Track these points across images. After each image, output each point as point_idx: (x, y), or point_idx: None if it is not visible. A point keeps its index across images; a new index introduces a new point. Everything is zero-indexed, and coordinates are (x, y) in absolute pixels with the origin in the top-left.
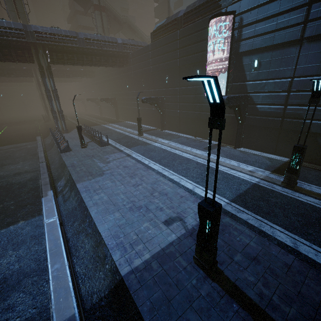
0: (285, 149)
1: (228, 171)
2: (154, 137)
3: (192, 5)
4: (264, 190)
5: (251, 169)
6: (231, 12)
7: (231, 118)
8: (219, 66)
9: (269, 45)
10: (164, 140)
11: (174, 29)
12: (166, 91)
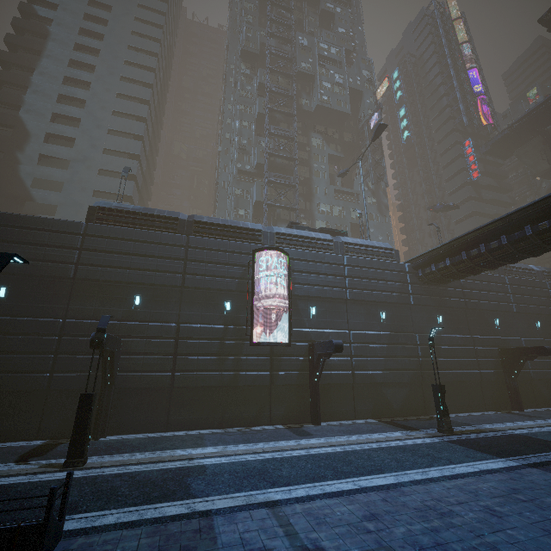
0: (363, 408)
1: (408, 442)
2: (141, 453)
3: (210, 218)
4: (461, 441)
5: (400, 434)
6: (287, 254)
7: (297, 376)
8: (266, 304)
9: (324, 297)
10: (197, 449)
11: (170, 229)
12: (132, 327)
